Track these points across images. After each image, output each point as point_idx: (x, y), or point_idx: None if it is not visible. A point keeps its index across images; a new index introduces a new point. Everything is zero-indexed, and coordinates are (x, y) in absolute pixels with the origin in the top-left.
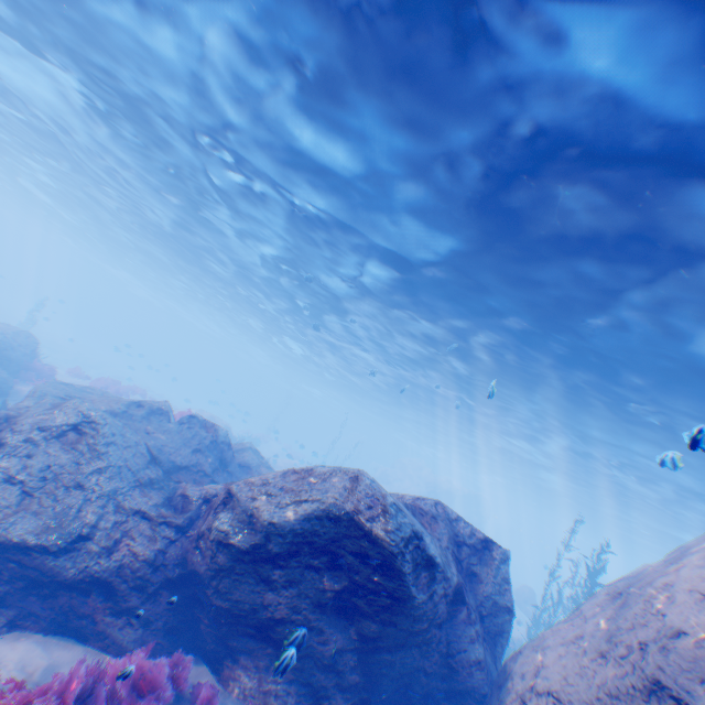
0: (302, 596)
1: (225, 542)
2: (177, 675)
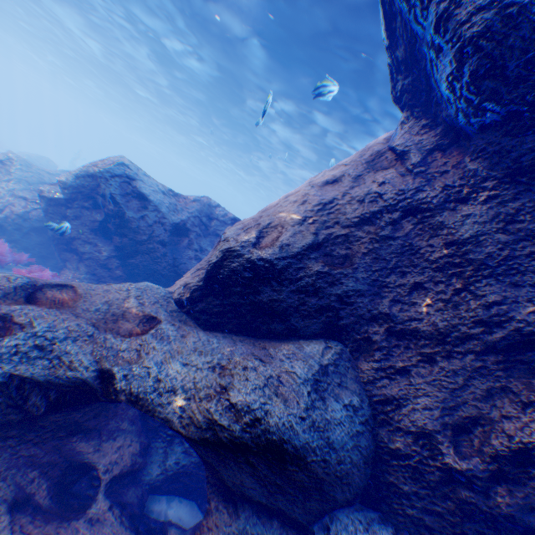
0: (84, 226)
1: (42, 196)
2: (21, 258)
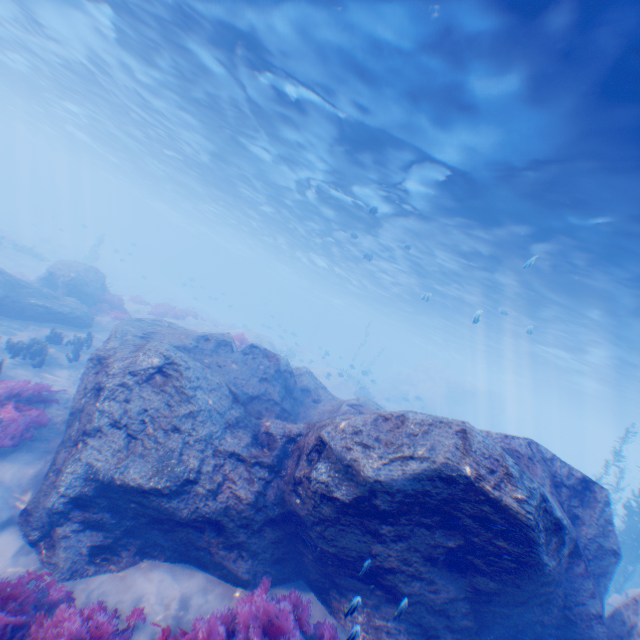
0: (410, 549)
1: (328, 495)
2: (298, 617)
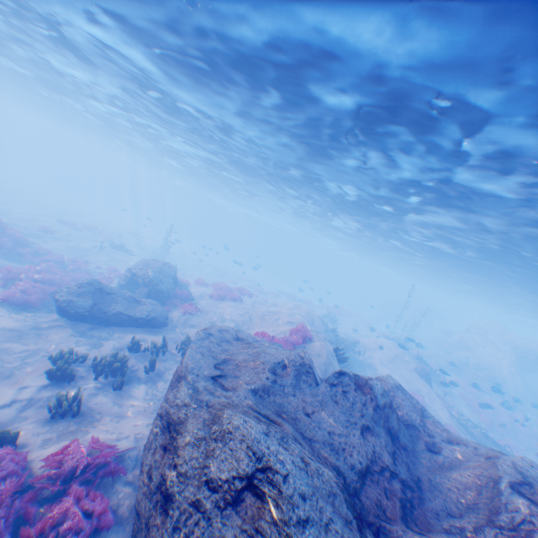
0: None
1: None
2: None
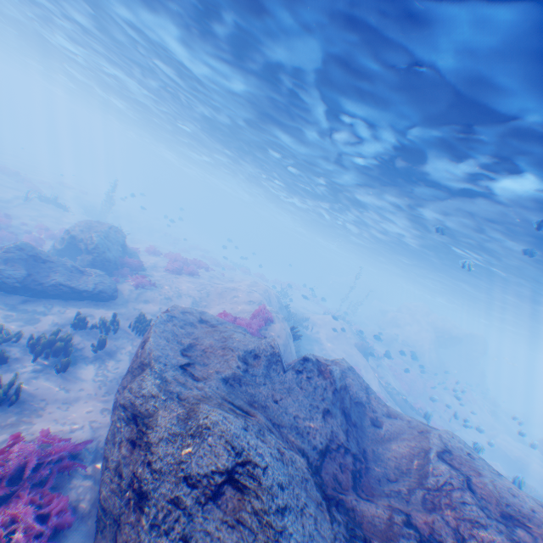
0: None
1: None
2: None
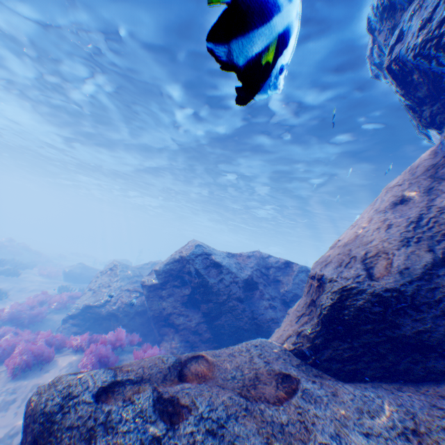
0: (175, 300)
1: (143, 284)
2: (133, 338)
